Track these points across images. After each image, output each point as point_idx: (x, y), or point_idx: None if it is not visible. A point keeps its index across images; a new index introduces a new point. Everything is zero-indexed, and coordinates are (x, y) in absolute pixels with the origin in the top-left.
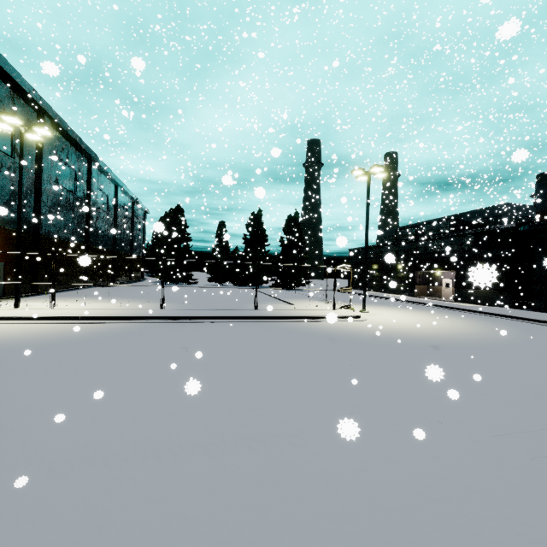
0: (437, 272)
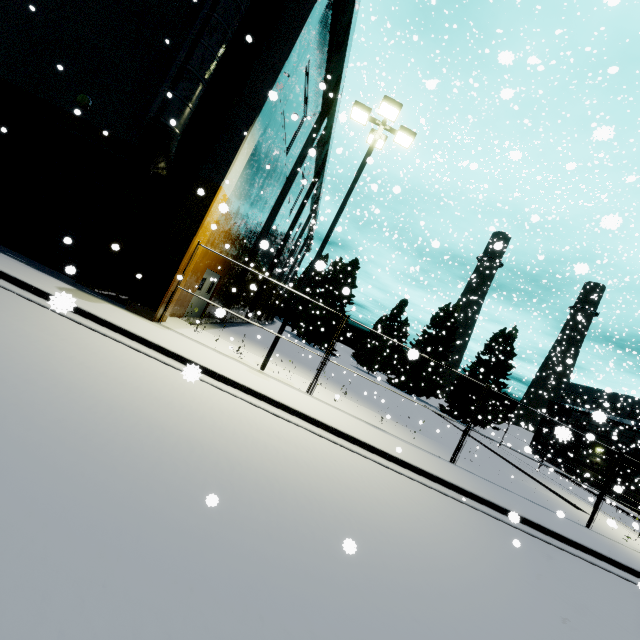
0: None
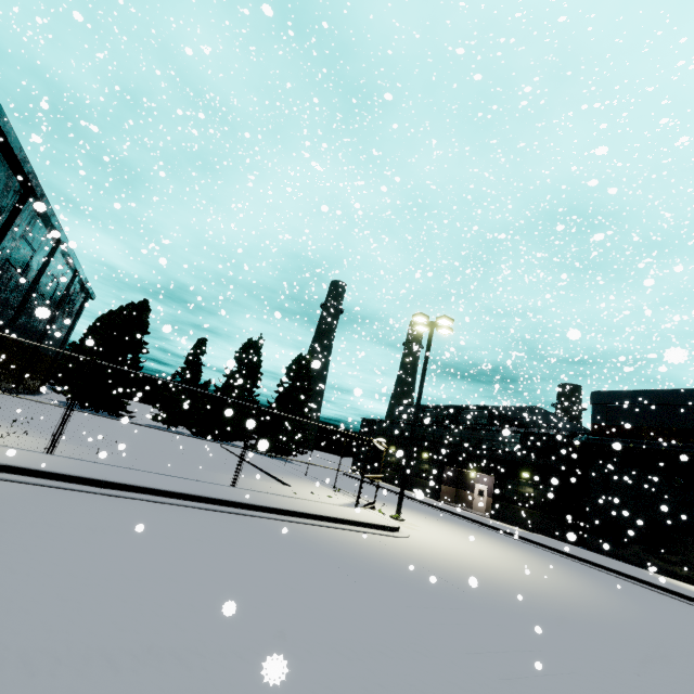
0: (469, 472)
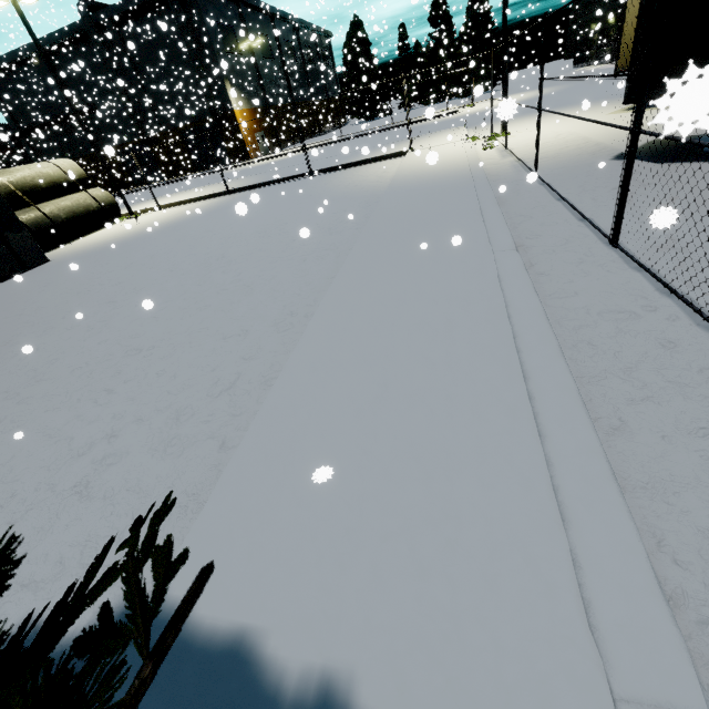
0: None
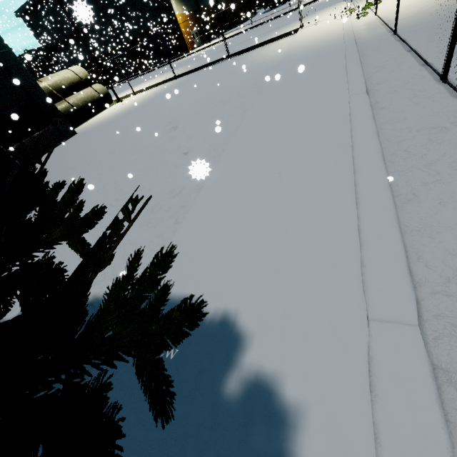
0: None
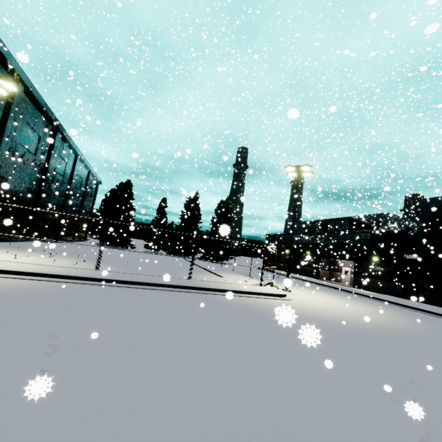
0: (338, 260)
